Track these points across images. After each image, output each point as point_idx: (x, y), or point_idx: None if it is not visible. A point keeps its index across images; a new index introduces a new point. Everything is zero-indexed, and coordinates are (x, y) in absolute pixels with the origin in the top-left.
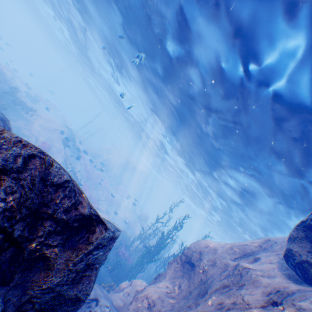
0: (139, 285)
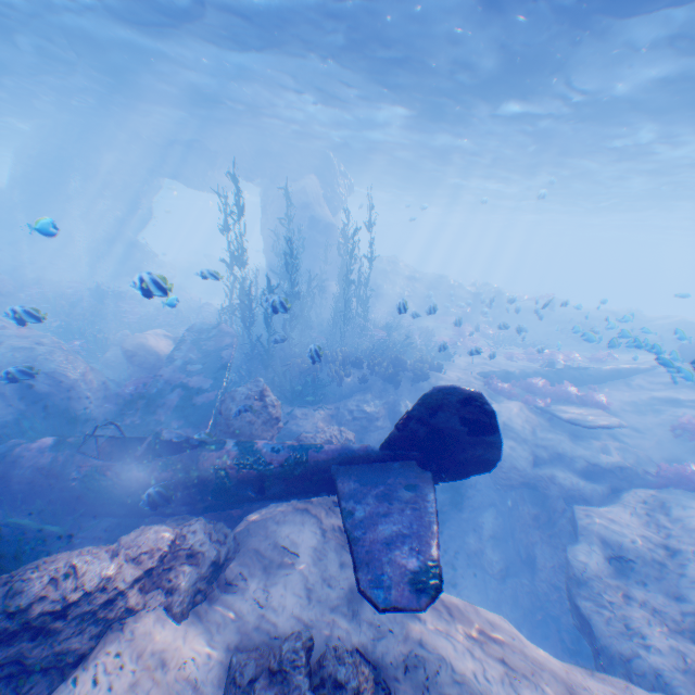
0: None
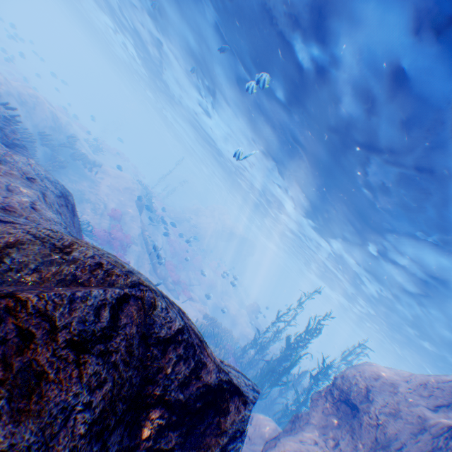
0: (265, 427)
